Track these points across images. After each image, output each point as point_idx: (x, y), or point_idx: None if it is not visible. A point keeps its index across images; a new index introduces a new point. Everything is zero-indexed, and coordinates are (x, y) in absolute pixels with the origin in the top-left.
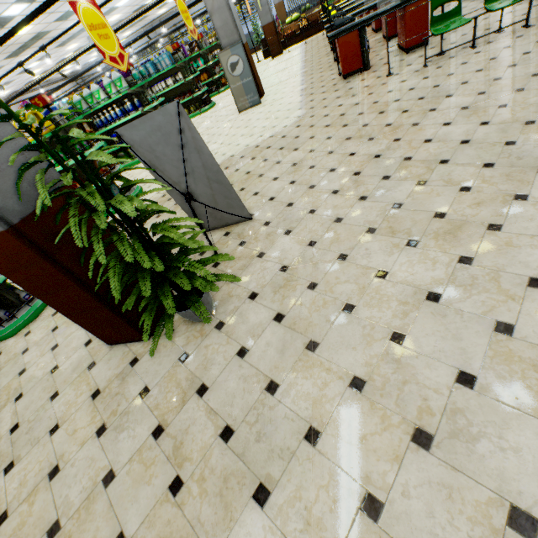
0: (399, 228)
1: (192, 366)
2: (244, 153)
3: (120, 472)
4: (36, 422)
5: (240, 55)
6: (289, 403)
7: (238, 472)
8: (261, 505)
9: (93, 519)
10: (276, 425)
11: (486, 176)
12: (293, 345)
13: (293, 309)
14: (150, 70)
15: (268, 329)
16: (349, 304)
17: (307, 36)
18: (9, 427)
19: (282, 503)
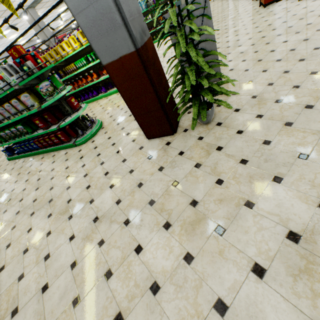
0: None
1: (207, 141)
2: None
3: (181, 181)
4: (118, 170)
5: None
6: (281, 147)
7: (258, 173)
8: (279, 183)
9: (173, 197)
10: (276, 155)
11: None
12: (275, 125)
13: (268, 112)
14: None
15: (254, 122)
16: (308, 105)
17: None
18: (103, 173)
19: (293, 181)
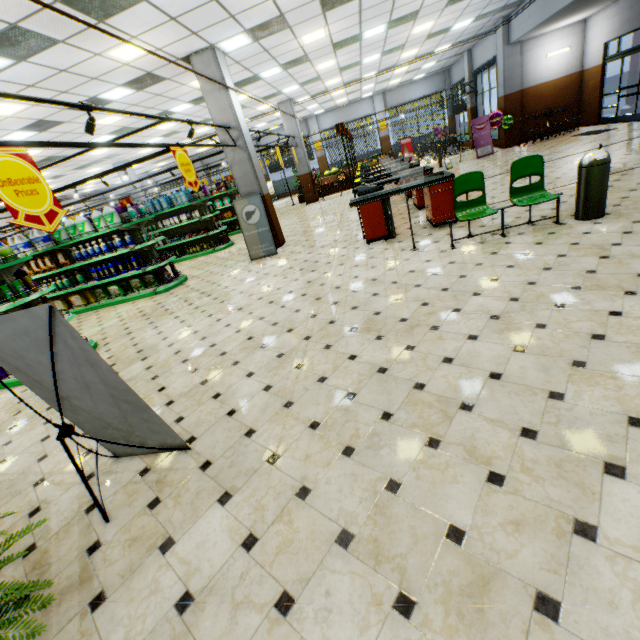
0: (389, 547)
1: None
2: (232, 319)
3: None
4: None
5: (258, 205)
6: None
7: None
8: None
9: None
10: None
11: (526, 456)
12: None
13: None
14: (163, 204)
15: None
16: None
17: (344, 188)
18: None
19: None
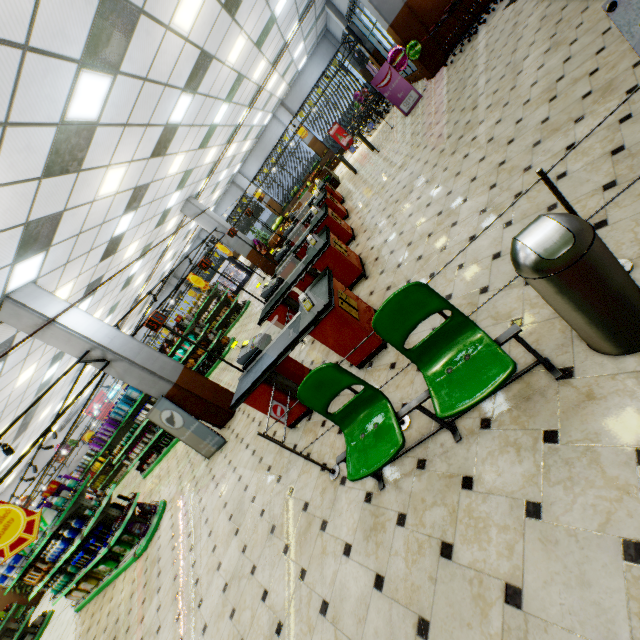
0: None
1: None
2: None
3: None
4: None
5: (171, 407)
6: None
7: None
8: None
9: None
10: None
11: None
12: None
13: None
14: (123, 408)
15: None
16: None
17: None
18: None
19: None
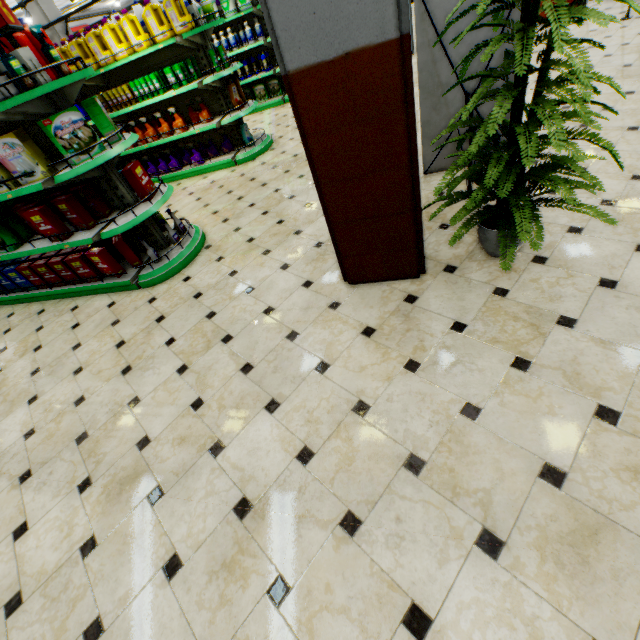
0: None
1: (523, 299)
2: None
3: (487, 405)
4: (282, 361)
5: None
6: None
7: None
8: None
9: (480, 452)
10: None
11: None
12: None
13: None
14: None
15: (635, 261)
16: None
17: None
18: (236, 367)
19: None
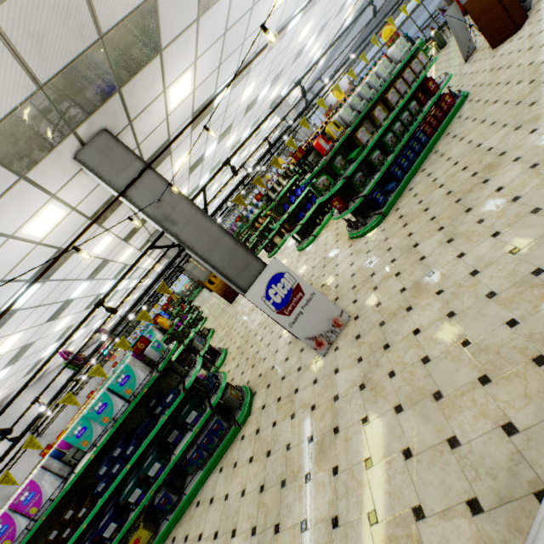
0: None
1: None
2: None
3: None
4: None
5: None
6: None
7: None
8: None
9: None
10: None
11: None
12: None
13: None
14: None
15: None
16: None
17: None
18: None
19: None
